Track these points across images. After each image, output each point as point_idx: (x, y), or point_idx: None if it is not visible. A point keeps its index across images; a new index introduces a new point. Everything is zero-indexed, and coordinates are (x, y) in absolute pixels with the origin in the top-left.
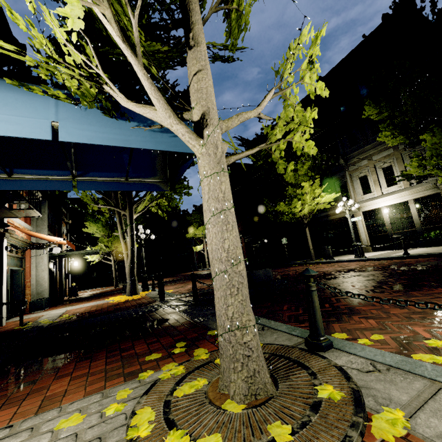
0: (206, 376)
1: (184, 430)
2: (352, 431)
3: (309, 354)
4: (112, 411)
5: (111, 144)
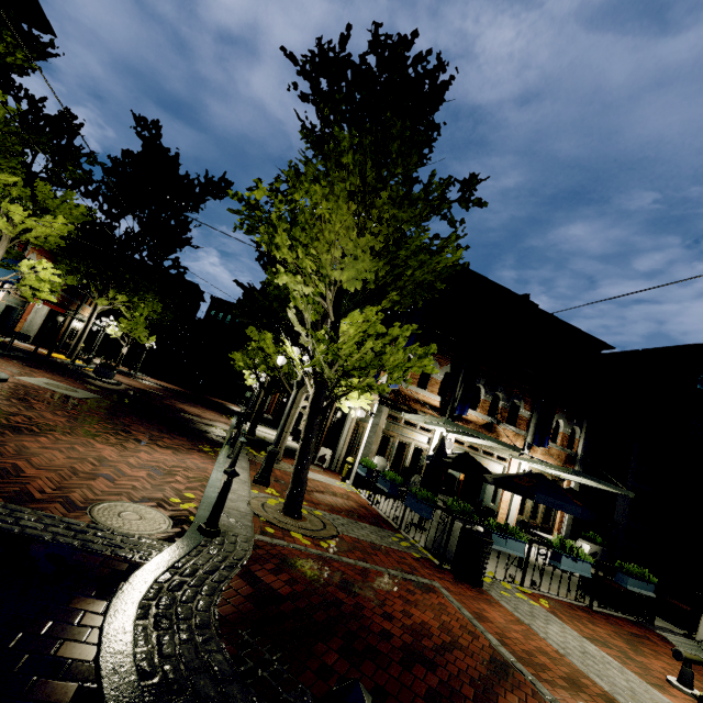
0: None
1: None
2: None
3: None
4: None
5: None
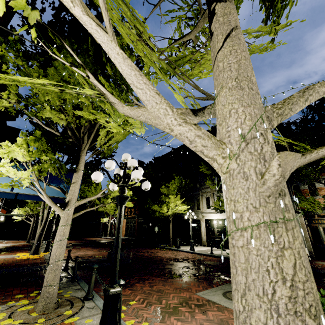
0: (35, 305)
1: (13, 319)
2: (60, 321)
3: (80, 301)
4: None
5: (36, 193)
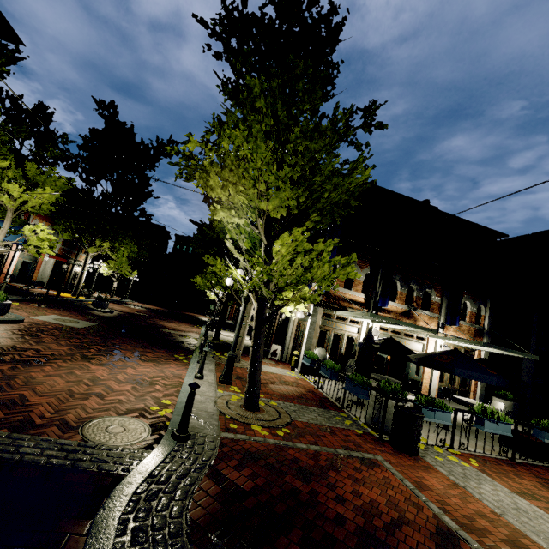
0: None
1: None
2: None
3: None
4: None
5: None
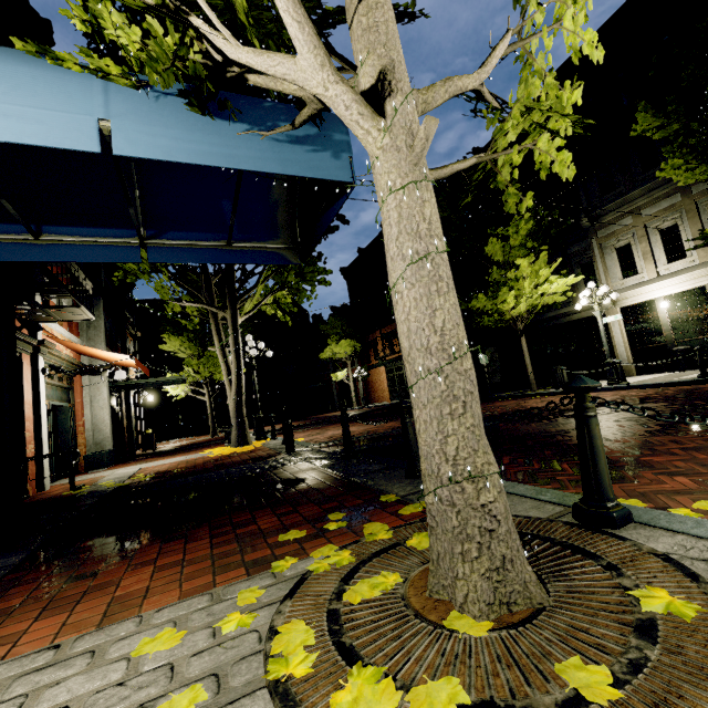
0: (397, 568)
1: (378, 667)
2: None
3: (589, 533)
4: (232, 627)
5: (204, 163)
